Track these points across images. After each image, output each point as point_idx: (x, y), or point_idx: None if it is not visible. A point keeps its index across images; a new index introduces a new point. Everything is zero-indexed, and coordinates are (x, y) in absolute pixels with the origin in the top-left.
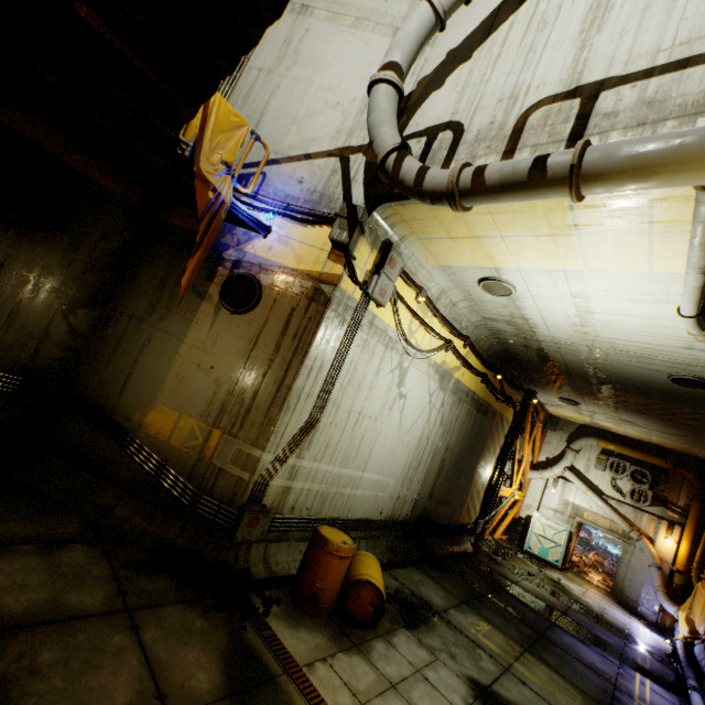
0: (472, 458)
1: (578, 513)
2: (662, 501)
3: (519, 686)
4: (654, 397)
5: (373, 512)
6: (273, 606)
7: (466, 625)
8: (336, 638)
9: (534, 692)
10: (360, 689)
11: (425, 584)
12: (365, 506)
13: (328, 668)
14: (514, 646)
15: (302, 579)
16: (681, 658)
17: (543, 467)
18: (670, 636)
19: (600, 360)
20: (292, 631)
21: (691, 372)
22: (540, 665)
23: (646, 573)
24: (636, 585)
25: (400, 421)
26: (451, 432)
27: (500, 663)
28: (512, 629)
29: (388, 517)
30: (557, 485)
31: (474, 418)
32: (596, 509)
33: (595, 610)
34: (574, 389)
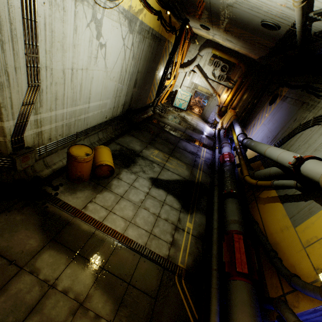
0: (152, 73)
1: (196, 87)
2: (228, 79)
3: (167, 172)
4: (248, 31)
5: (102, 119)
6: (59, 188)
7: (149, 155)
8: (95, 188)
9: (171, 172)
10: (109, 205)
11: (132, 142)
12: (96, 119)
13: (94, 204)
14: (166, 156)
15: (70, 173)
16: (216, 136)
17: (185, 66)
18: (215, 127)
19: (231, 6)
20: (73, 196)
21: (273, 21)
22: (174, 160)
23: (214, 108)
24: (209, 112)
25: (105, 65)
26: (139, 61)
27: (161, 166)
28: (166, 148)
29: (110, 118)
30: (190, 75)
31: (153, 48)
32: (203, 85)
33: (194, 126)
34: (210, 21)
